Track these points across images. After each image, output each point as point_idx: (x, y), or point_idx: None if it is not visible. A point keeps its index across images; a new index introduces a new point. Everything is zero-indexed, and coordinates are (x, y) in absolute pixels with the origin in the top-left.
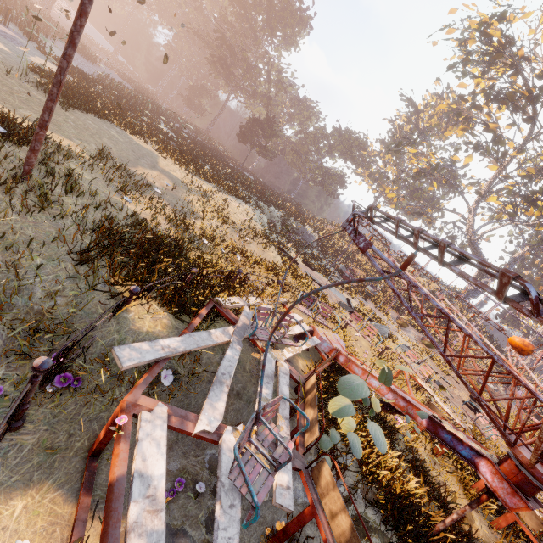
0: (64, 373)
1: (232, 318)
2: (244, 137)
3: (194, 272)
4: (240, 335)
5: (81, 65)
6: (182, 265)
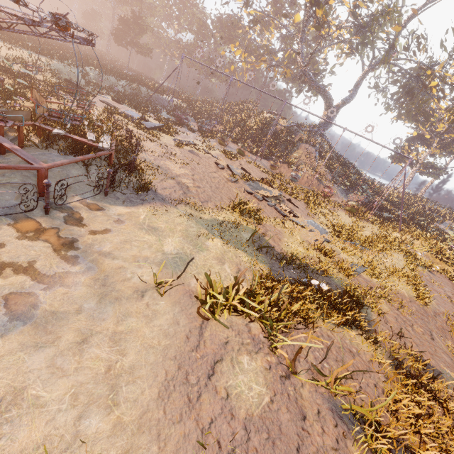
0: None
1: None
2: (118, 39)
3: None
4: None
5: None
6: None
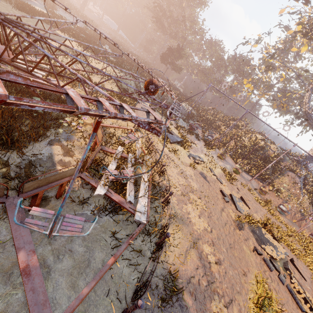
0: None
1: None
2: (163, 59)
3: None
4: None
5: (82, 26)
6: None
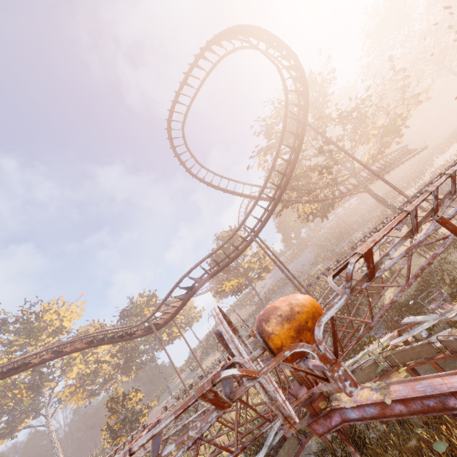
0: None
1: None
2: None
3: None
4: (440, 316)
5: None
6: None
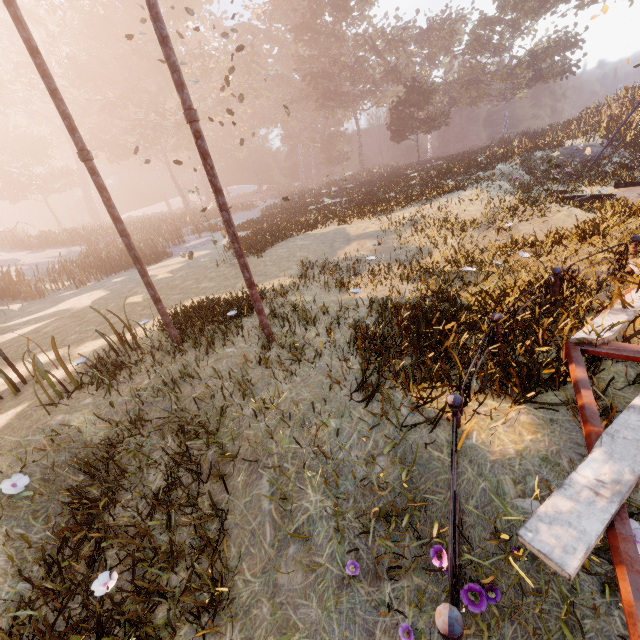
0: (467, 585)
1: (638, 355)
2: (399, 133)
3: (499, 320)
4: None
5: (249, 218)
6: (472, 321)
